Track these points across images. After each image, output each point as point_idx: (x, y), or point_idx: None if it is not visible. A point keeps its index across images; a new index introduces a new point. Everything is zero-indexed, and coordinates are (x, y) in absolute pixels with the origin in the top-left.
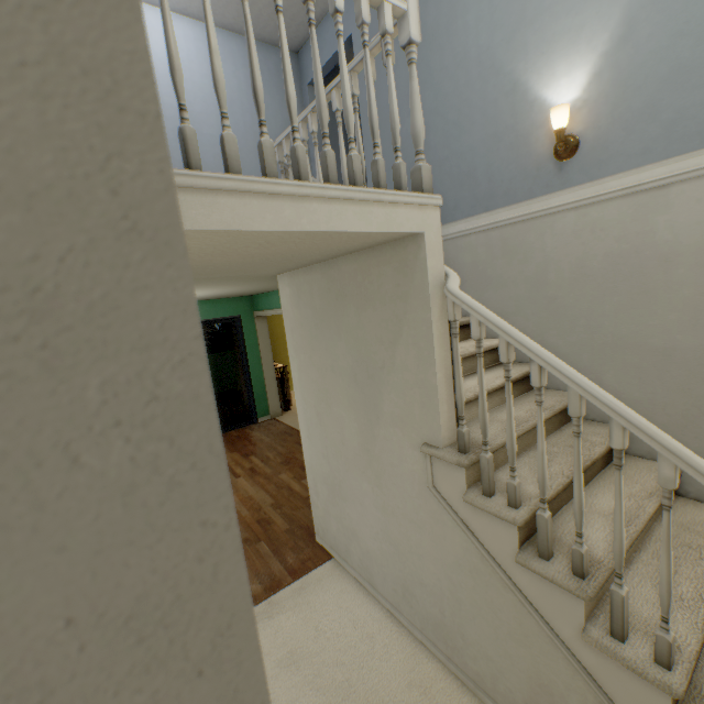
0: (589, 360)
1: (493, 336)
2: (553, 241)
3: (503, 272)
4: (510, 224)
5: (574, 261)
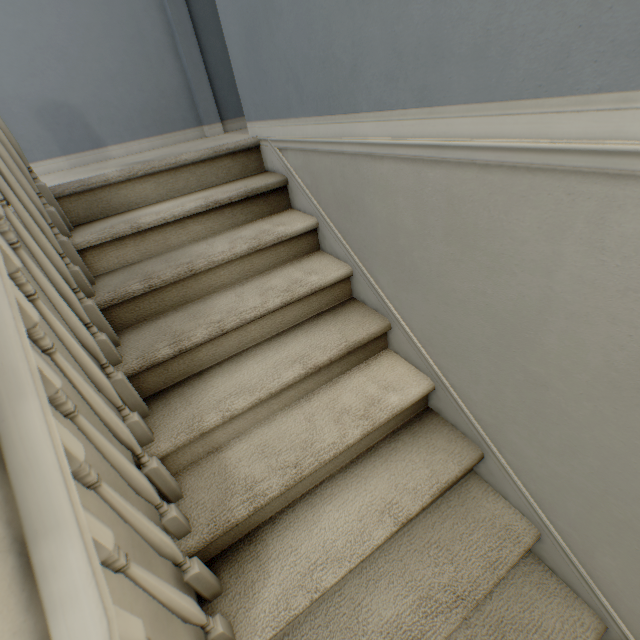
0: (579, 515)
1: (415, 364)
2: (589, 262)
3: (443, 272)
4: (476, 164)
5: (634, 344)
